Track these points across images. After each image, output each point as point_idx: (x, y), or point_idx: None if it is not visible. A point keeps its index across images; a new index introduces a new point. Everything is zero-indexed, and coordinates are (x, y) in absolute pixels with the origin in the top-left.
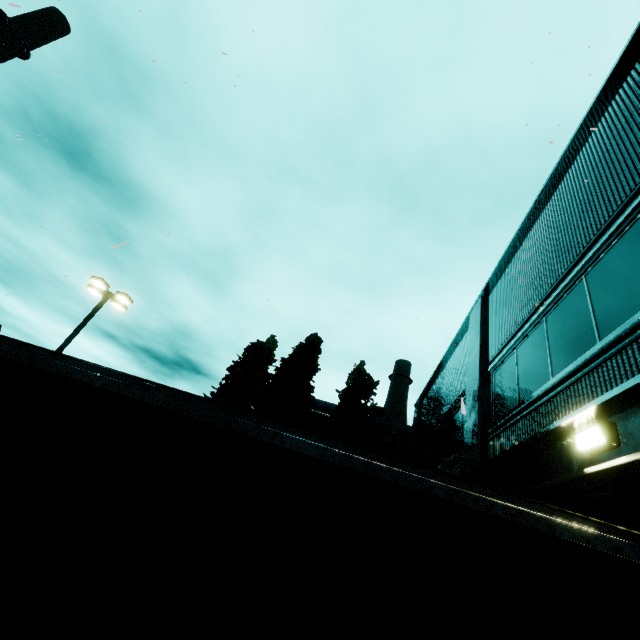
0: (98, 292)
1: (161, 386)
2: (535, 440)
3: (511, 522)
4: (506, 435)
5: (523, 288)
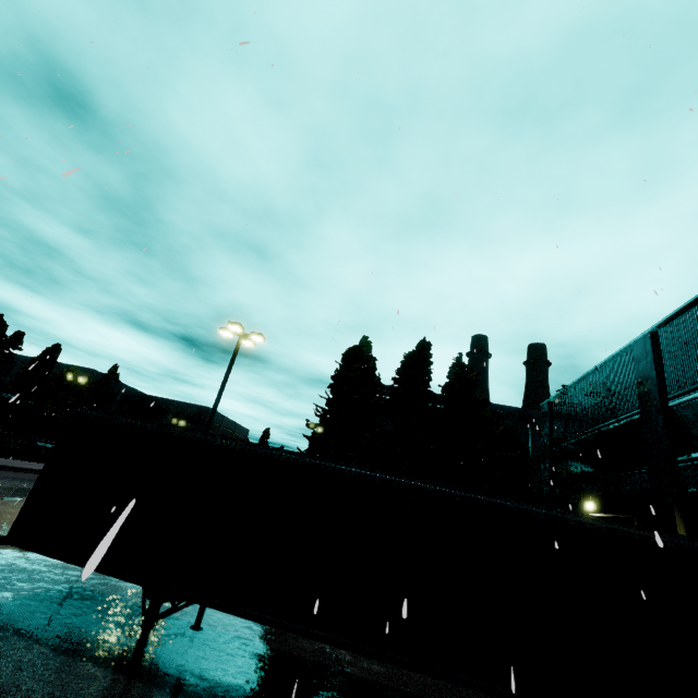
0: (231, 334)
1: (570, 511)
2: None
3: None
4: None
5: None
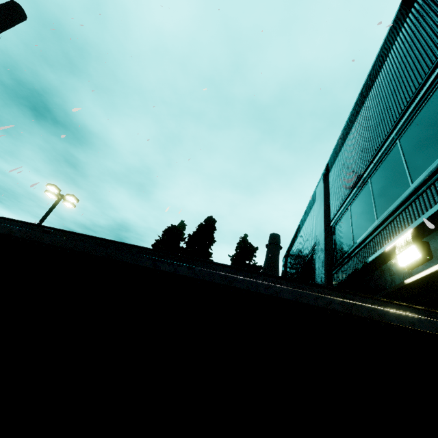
0: (53, 195)
1: (59, 231)
2: (366, 266)
3: (347, 314)
4: (345, 268)
5: (353, 161)
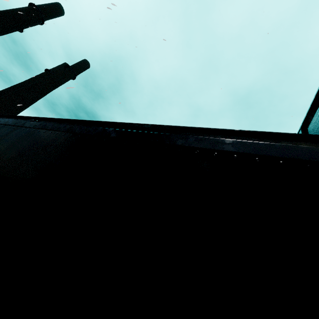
0: None
1: (41, 120)
2: None
3: None
4: None
5: None
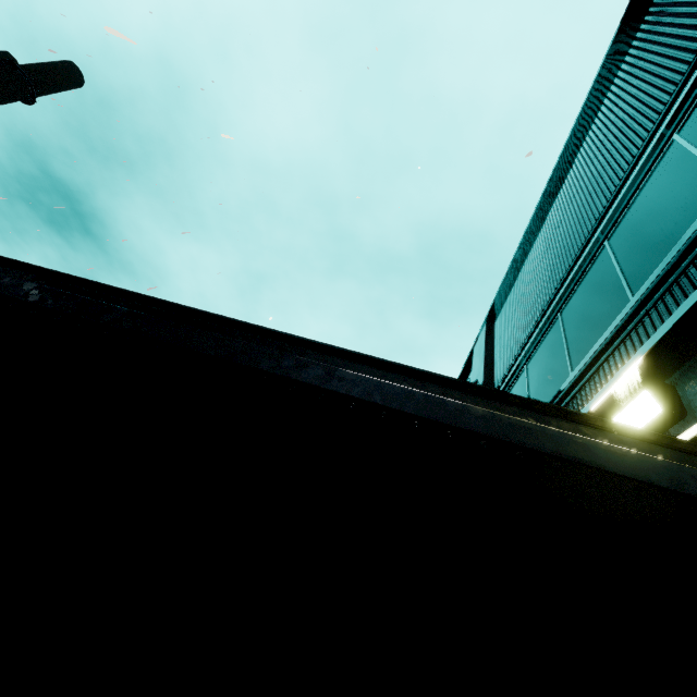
0: None
1: None
2: None
3: (501, 444)
4: None
5: (533, 292)
